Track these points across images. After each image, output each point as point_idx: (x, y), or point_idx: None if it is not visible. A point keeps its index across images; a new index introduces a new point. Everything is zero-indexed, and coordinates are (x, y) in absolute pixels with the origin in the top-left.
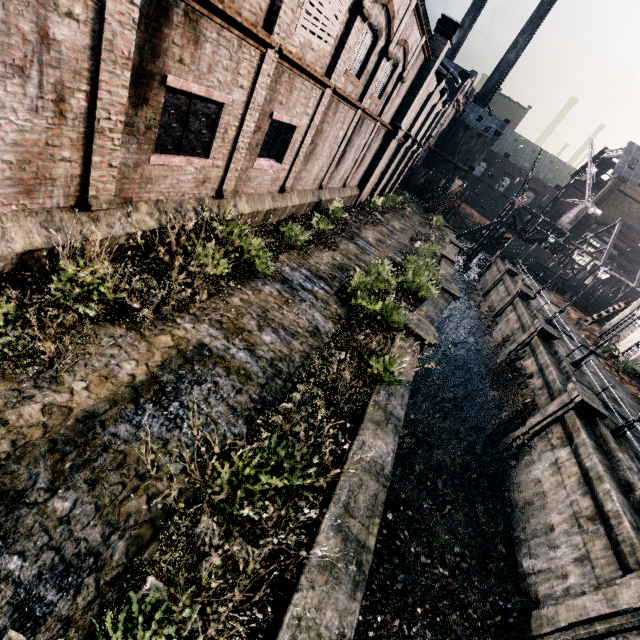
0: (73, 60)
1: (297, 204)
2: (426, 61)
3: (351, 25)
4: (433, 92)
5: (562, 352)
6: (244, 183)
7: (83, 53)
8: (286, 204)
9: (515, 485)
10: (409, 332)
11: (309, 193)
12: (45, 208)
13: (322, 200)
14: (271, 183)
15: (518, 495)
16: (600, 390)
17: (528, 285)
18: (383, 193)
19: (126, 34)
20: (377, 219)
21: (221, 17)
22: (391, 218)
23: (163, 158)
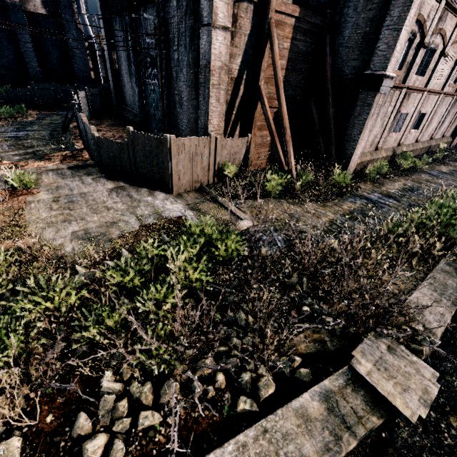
0: (388, 114)
1: (421, 147)
2: None
3: (453, 68)
4: None
5: None
6: (404, 140)
7: (389, 112)
8: (417, 148)
9: None
10: None
11: (425, 142)
12: (370, 151)
13: (432, 145)
14: (412, 139)
15: None
16: None
17: None
18: None
19: (398, 105)
20: None
21: (415, 91)
22: None
23: (391, 134)
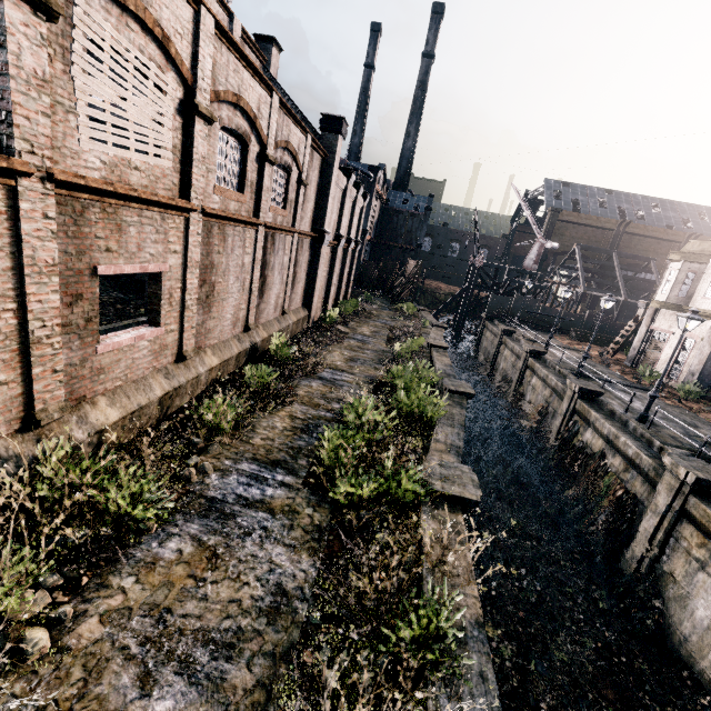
0: None
1: (216, 364)
2: (324, 160)
3: (191, 130)
4: (346, 188)
5: (619, 409)
6: (91, 380)
7: None
8: (196, 372)
9: (686, 648)
10: (436, 495)
11: (233, 342)
12: None
13: (257, 342)
14: (154, 357)
15: (702, 668)
16: (699, 447)
17: (531, 339)
18: (338, 301)
19: None
20: (340, 333)
21: None
22: (357, 325)
23: None
